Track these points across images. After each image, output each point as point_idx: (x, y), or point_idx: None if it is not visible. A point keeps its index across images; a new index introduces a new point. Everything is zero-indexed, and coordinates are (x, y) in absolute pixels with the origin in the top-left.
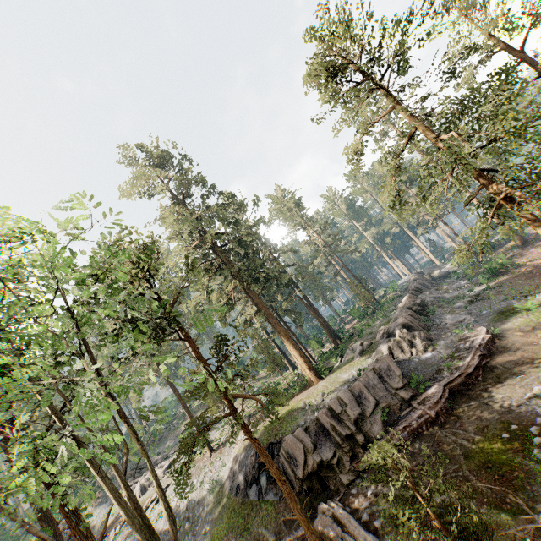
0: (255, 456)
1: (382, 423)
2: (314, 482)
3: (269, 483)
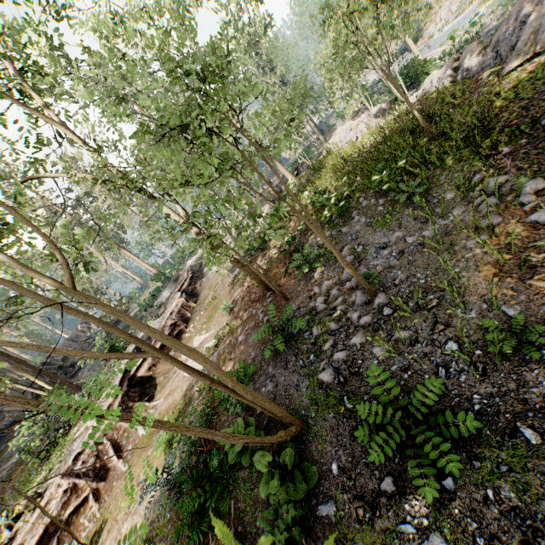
0: None
1: None
2: None
3: None
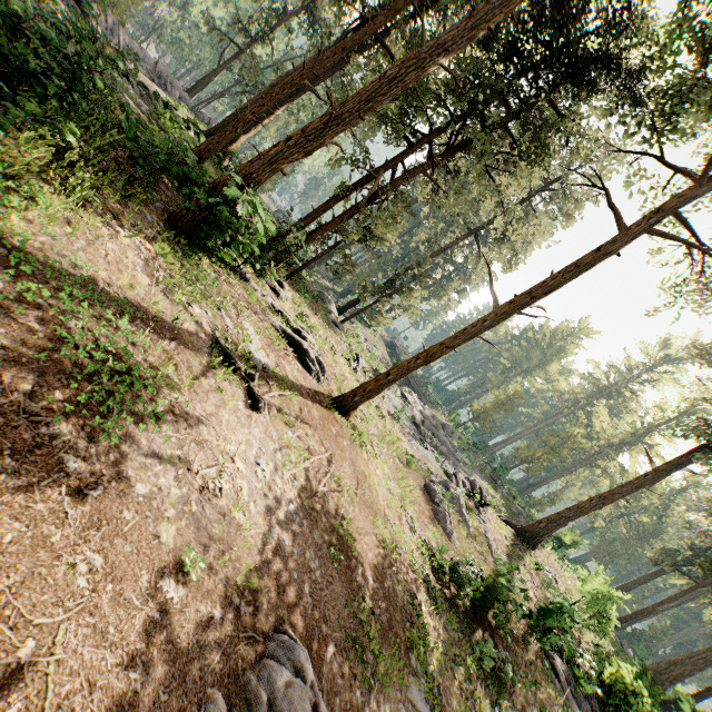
0: None
1: None
2: None
3: None
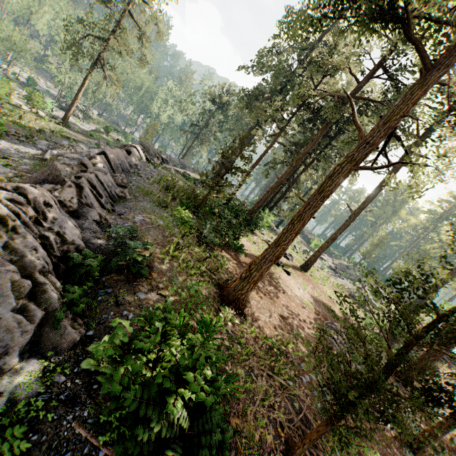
0: None
1: None
2: None
3: None
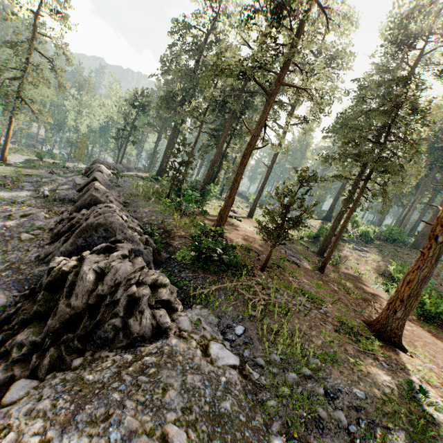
0: None
1: None
2: None
3: None
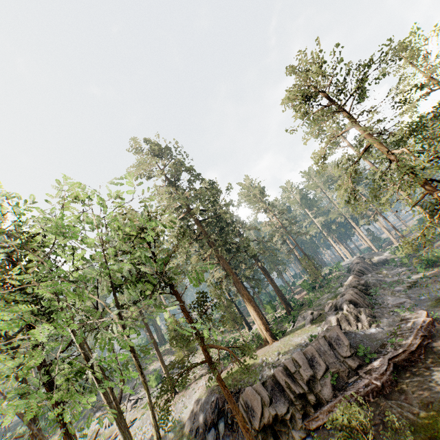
0: (215, 402)
1: (331, 386)
2: (269, 433)
3: (226, 429)
